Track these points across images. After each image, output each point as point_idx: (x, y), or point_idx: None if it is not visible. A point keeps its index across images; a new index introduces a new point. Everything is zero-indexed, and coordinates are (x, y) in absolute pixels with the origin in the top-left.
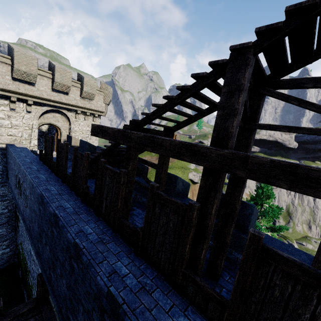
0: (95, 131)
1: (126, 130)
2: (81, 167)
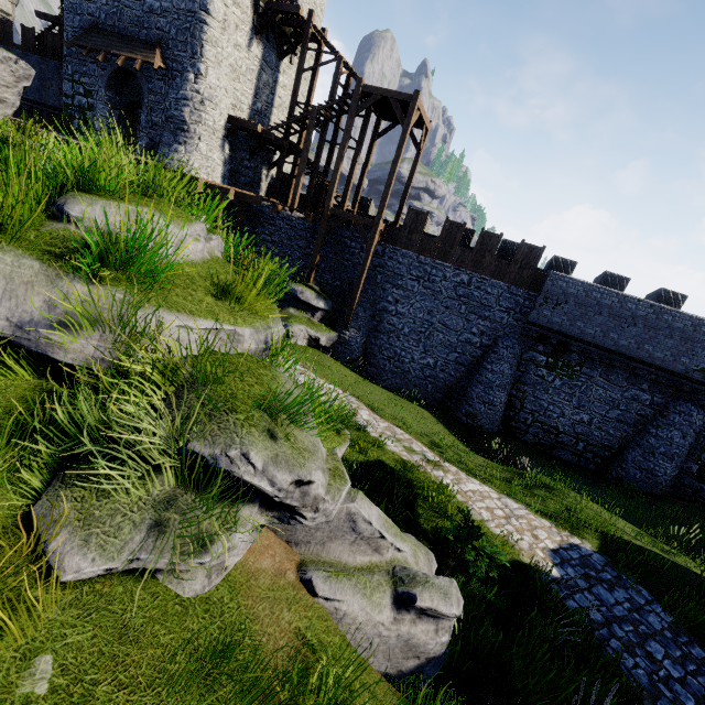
0: (38, 14)
1: (58, 16)
2: (30, 37)
